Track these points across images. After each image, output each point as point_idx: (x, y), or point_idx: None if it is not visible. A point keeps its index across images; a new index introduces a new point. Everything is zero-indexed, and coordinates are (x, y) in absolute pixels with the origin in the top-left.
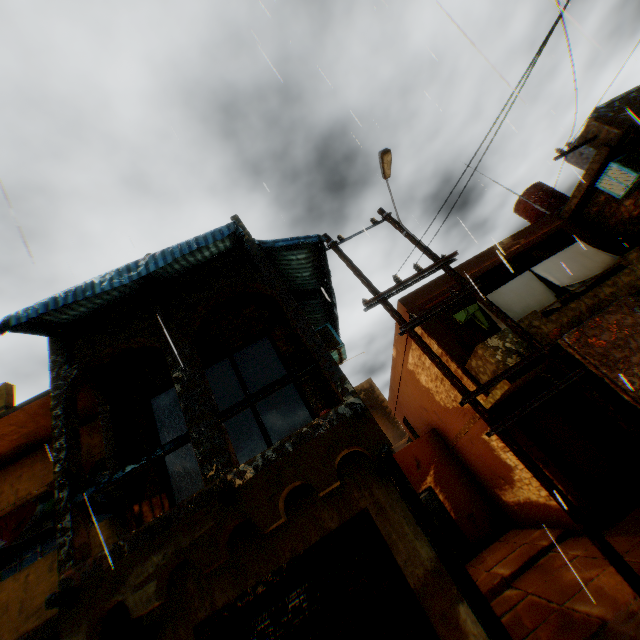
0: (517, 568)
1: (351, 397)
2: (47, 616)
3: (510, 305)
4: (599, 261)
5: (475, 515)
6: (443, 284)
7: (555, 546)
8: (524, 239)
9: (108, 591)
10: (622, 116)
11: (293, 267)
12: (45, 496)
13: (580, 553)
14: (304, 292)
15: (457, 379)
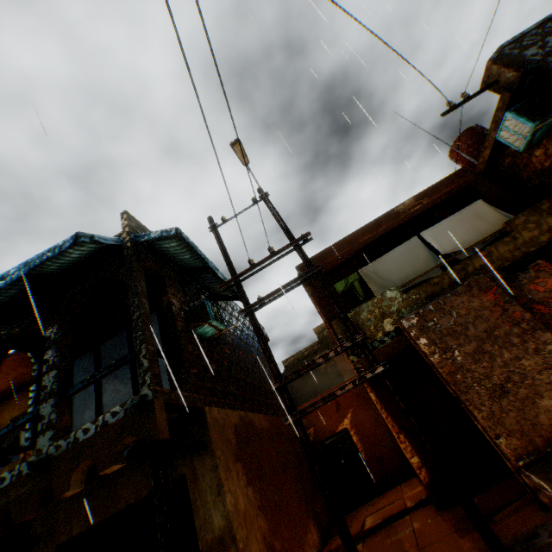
0: (376, 524)
1: (146, 389)
2: None
3: (389, 274)
4: (494, 223)
5: (384, 458)
6: (338, 250)
7: (414, 510)
8: (428, 198)
9: None
10: (529, 52)
11: (173, 252)
12: None
13: (415, 527)
14: (197, 268)
15: (273, 365)
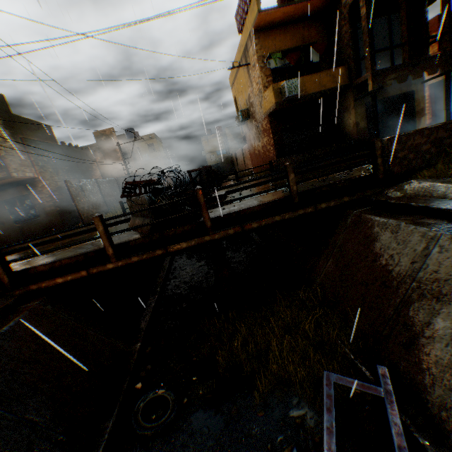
0: None
1: (449, 52)
2: (327, 89)
3: None
4: None
5: None
6: None
7: None
8: None
9: (381, 79)
10: None
11: None
12: (284, 53)
13: None
14: None
15: None
